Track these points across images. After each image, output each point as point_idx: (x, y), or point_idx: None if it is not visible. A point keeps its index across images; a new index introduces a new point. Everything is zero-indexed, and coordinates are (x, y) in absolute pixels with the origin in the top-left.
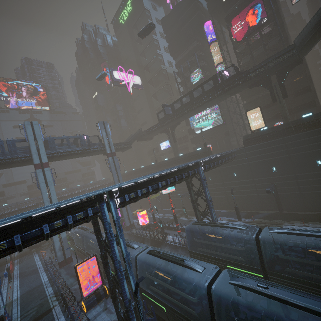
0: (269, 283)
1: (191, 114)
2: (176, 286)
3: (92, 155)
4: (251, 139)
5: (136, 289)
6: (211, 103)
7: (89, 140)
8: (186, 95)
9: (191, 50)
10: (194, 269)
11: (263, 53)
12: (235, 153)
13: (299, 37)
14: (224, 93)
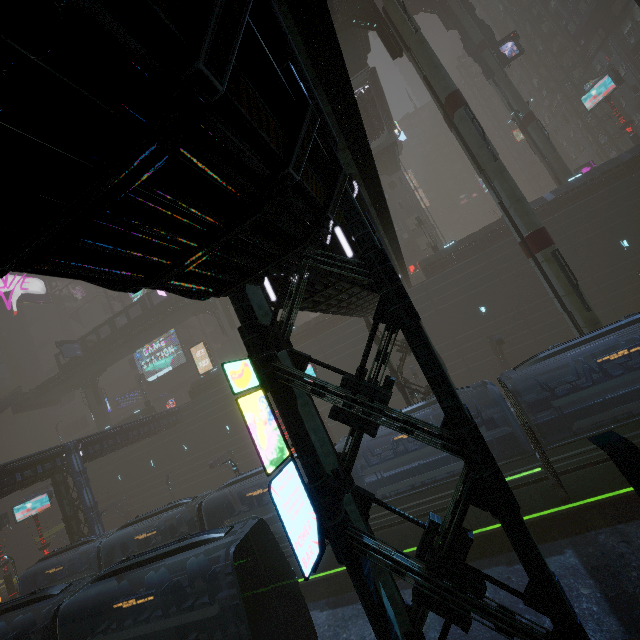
0: None
1: (123, 352)
2: None
3: None
4: (197, 388)
5: None
6: (149, 335)
7: None
8: (104, 323)
9: None
10: None
11: None
12: (181, 412)
13: None
14: (160, 322)
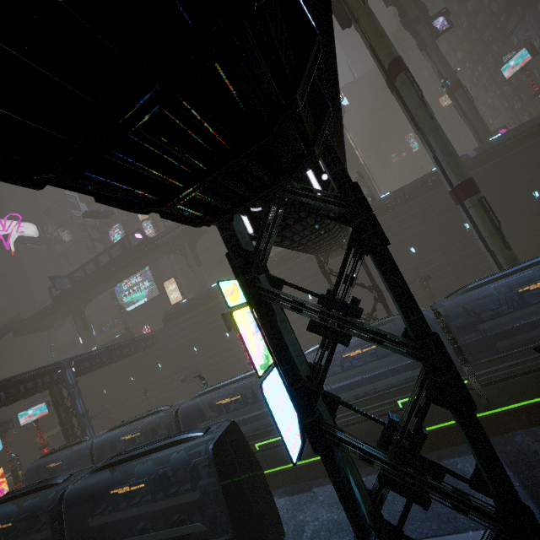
0: None
1: (105, 286)
2: None
3: None
4: (169, 316)
5: None
6: (128, 271)
7: None
8: (90, 261)
9: None
10: None
11: None
12: (156, 336)
13: None
14: (137, 261)
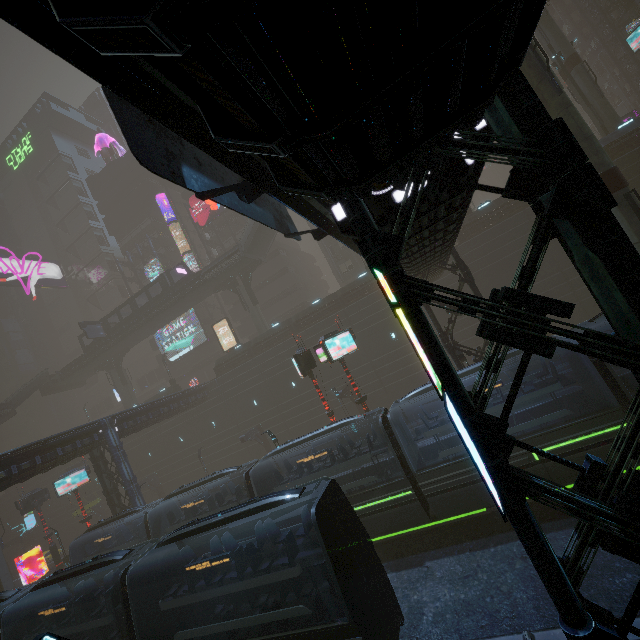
0: None
1: (144, 332)
2: None
3: None
4: (223, 365)
5: None
6: (170, 314)
7: None
8: (125, 303)
9: (144, 230)
10: (1, 599)
11: None
12: (207, 389)
13: (243, 237)
14: (181, 300)
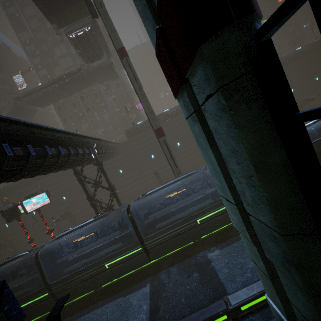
0: None
1: None
2: None
3: None
4: None
5: None
6: None
7: None
8: None
9: None
10: None
11: None
12: None
13: None
14: None
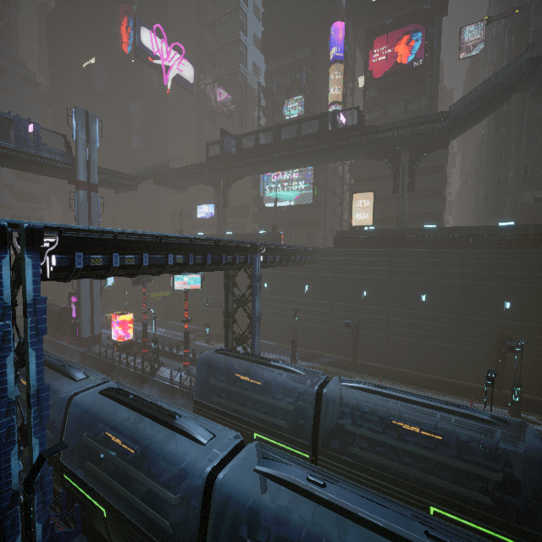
0: (315, 469)
1: (268, 167)
2: (144, 466)
3: (39, 174)
4: (347, 239)
5: (34, 471)
6: (305, 161)
7: (38, 136)
8: (269, 129)
9: (298, 60)
10: (193, 436)
11: (400, 115)
12: (318, 254)
13: (458, 105)
14: (331, 151)
